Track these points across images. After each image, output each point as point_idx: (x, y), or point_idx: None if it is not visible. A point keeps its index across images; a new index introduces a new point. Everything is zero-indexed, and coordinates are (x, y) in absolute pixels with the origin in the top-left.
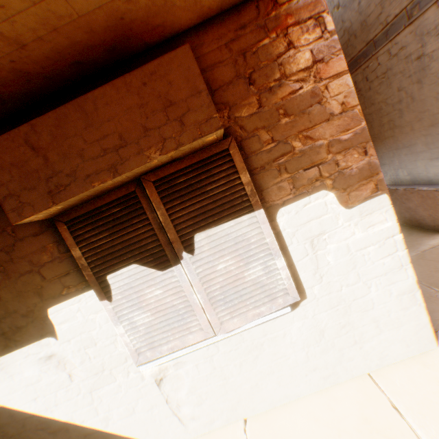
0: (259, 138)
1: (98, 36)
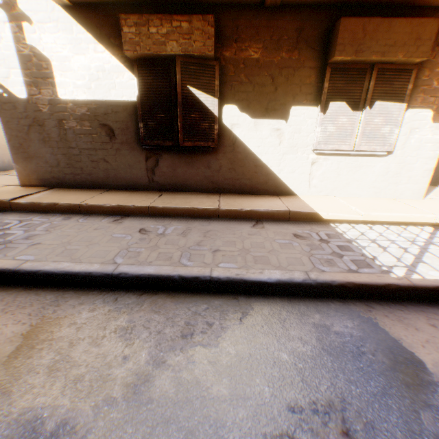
0: (422, 73)
1: None
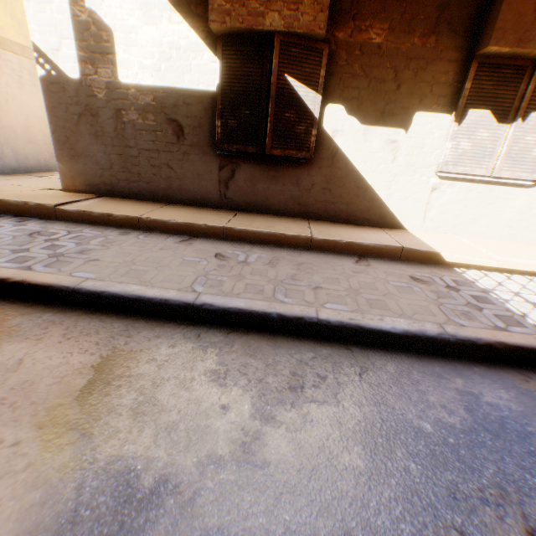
0: None
1: None
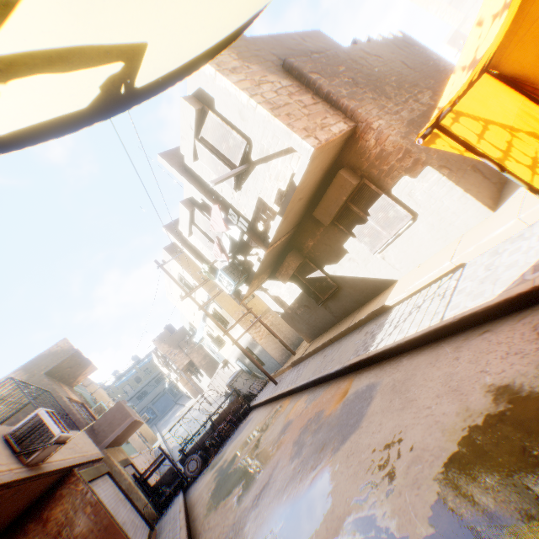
0: (372, 172)
1: (321, 179)
